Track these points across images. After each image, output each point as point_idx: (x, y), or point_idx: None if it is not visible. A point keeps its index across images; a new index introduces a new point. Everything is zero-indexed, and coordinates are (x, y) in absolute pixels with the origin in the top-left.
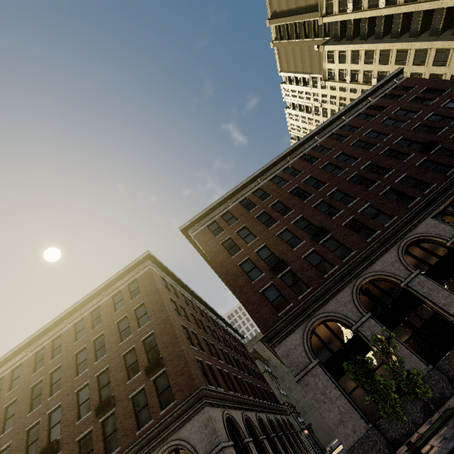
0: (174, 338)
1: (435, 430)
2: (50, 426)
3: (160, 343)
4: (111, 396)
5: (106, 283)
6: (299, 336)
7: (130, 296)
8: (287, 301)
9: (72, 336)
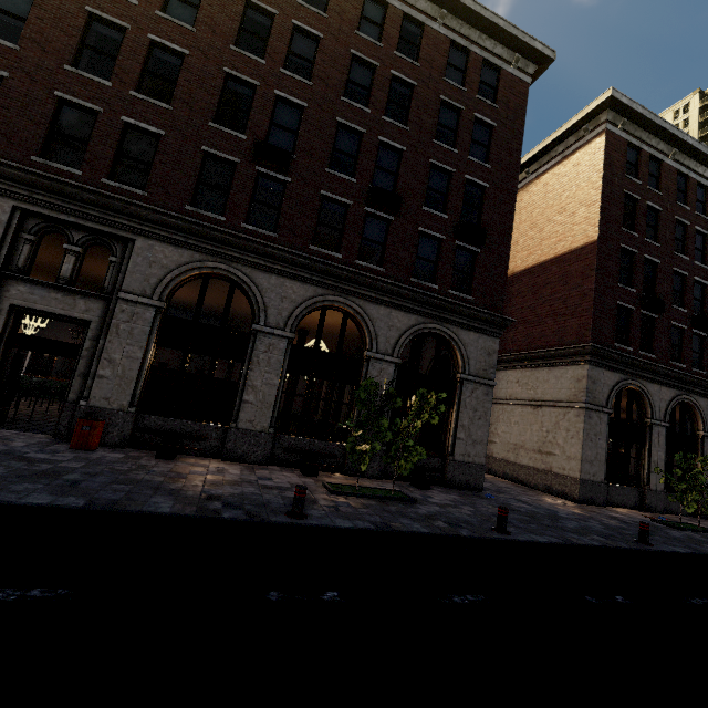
0: (508, 231)
1: (701, 531)
2: (272, 118)
3: (488, 214)
4: (401, 198)
5: (468, 3)
6: (614, 380)
7: (478, 87)
8: (626, 342)
9: (357, 11)
